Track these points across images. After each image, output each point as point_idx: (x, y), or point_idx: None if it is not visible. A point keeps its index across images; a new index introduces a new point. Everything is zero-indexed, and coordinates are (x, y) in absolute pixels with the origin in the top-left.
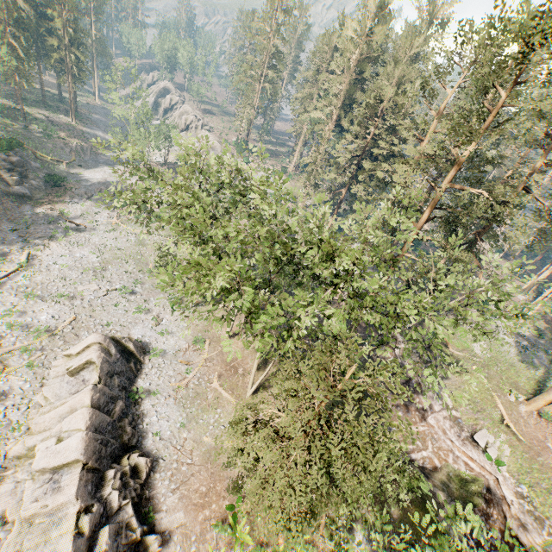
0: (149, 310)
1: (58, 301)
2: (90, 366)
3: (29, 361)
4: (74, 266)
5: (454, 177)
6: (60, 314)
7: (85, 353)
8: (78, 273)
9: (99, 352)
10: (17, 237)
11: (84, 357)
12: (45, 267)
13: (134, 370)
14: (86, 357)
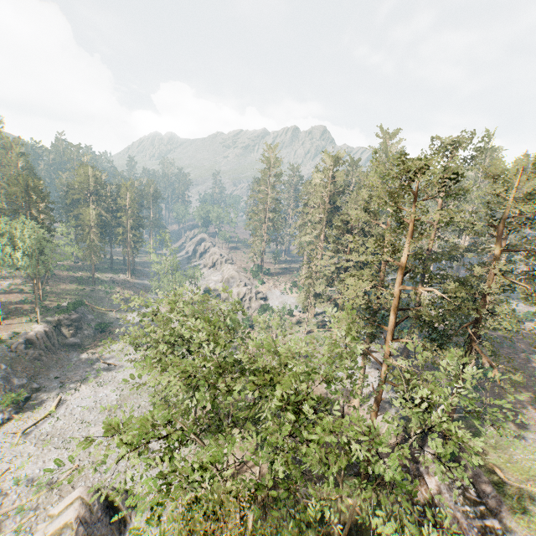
0: (150, 449)
1: (69, 447)
2: (68, 530)
3: (19, 524)
4: (94, 406)
5: (401, 280)
6: (66, 462)
7: (66, 511)
8: (95, 414)
9: (79, 510)
10: (58, 383)
11: (63, 517)
12: (69, 411)
13: (117, 531)
14: (65, 517)
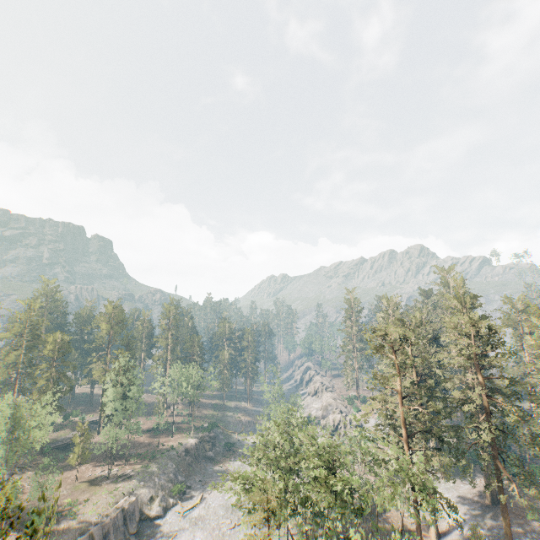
0: None
1: (207, 529)
2: None
3: None
4: (222, 504)
5: (401, 401)
6: (206, 538)
7: None
8: (223, 510)
9: None
10: (200, 485)
11: None
12: (207, 505)
13: None
14: None
